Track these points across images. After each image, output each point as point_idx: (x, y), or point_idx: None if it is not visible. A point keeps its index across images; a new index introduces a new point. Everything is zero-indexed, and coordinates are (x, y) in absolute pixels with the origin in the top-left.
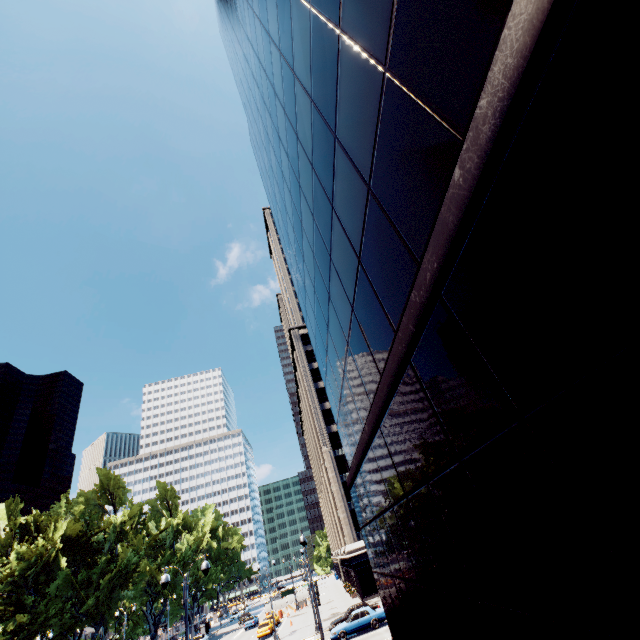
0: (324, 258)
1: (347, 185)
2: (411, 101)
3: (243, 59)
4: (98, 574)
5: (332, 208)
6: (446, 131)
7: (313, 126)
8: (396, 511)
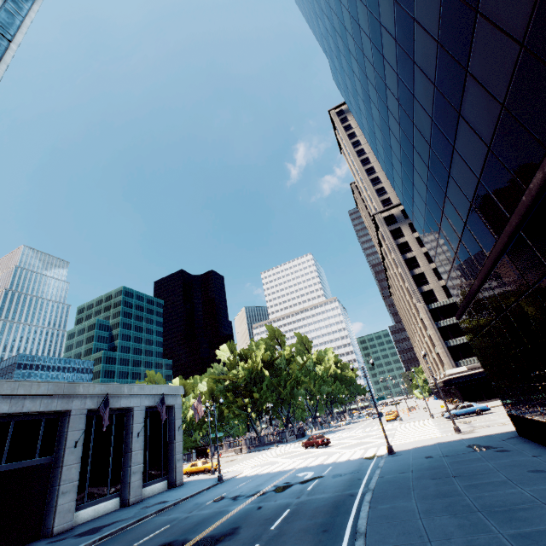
0: (438, 193)
1: (462, 171)
2: (503, 167)
3: (332, 30)
4: (283, 380)
5: (449, 174)
6: (518, 184)
7: (432, 130)
8: (499, 320)
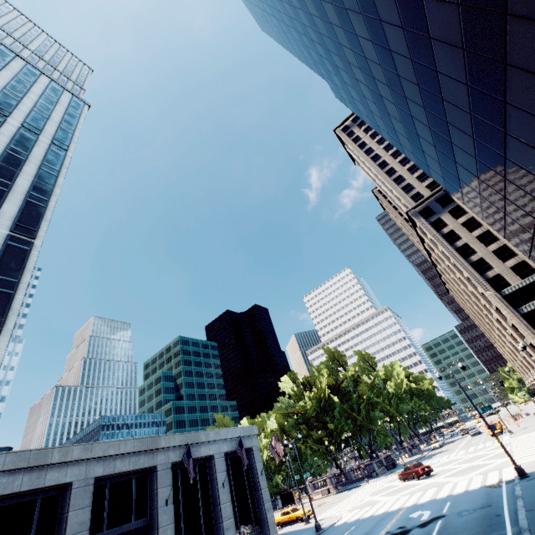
0: (494, 159)
1: (525, 123)
2: None
3: (326, 53)
4: (355, 404)
5: (504, 133)
6: None
7: (470, 96)
8: None
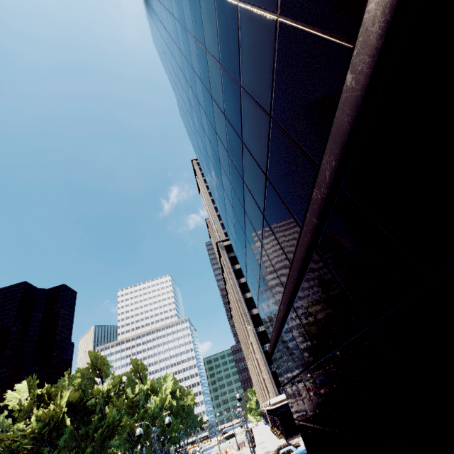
0: (238, 182)
1: (252, 120)
2: (302, 33)
3: (170, 55)
4: (93, 429)
5: (242, 142)
6: (336, 45)
7: (223, 84)
8: (311, 371)
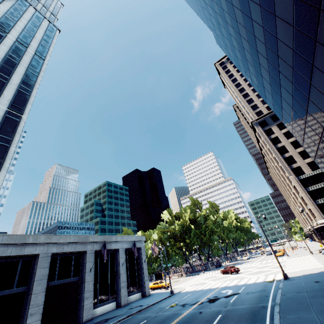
0: (302, 98)
1: (322, 79)
2: None
3: (213, 13)
4: (203, 230)
5: (310, 84)
6: None
7: (294, 57)
8: None
